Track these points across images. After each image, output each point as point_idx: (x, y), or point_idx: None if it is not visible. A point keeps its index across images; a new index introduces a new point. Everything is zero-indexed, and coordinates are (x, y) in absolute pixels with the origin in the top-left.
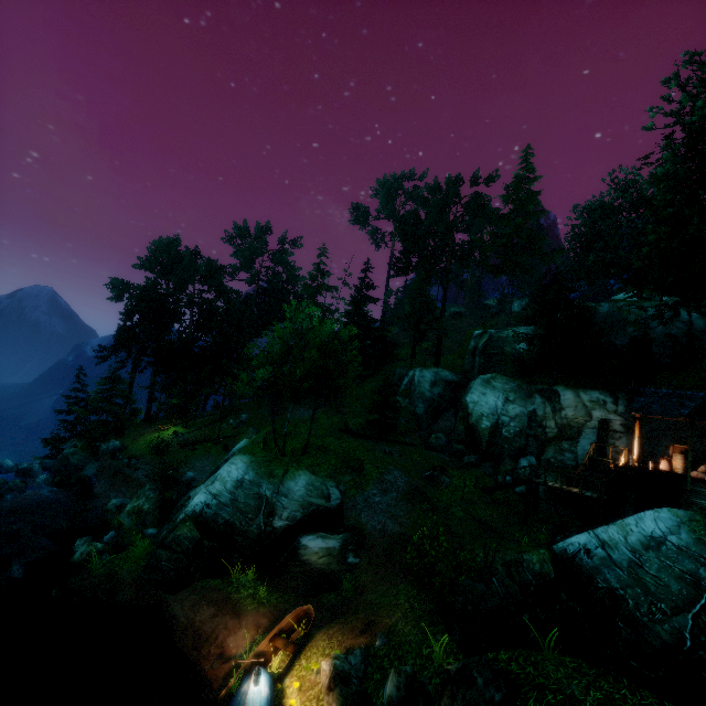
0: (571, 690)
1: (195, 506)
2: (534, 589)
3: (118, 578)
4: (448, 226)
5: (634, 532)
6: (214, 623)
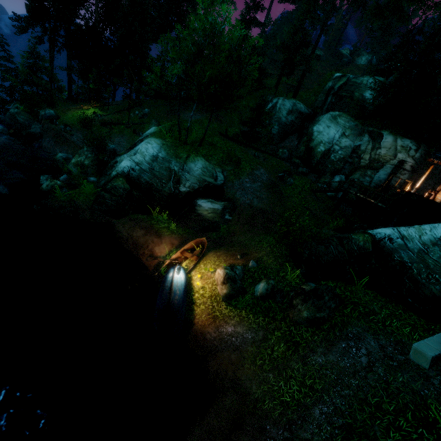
0: (373, 307)
1: (124, 168)
2: (356, 255)
3: (77, 205)
4: None
5: (428, 234)
6: (145, 239)
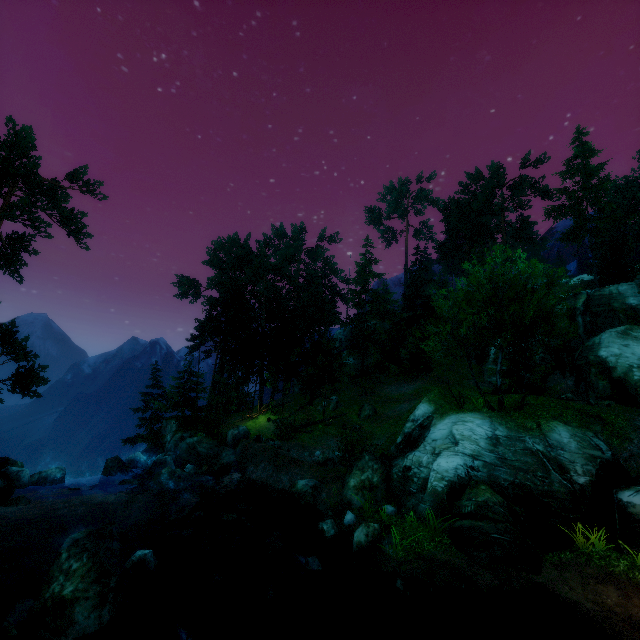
0: None
1: (456, 470)
2: None
3: (443, 560)
4: (501, 206)
5: None
6: (639, 607)
